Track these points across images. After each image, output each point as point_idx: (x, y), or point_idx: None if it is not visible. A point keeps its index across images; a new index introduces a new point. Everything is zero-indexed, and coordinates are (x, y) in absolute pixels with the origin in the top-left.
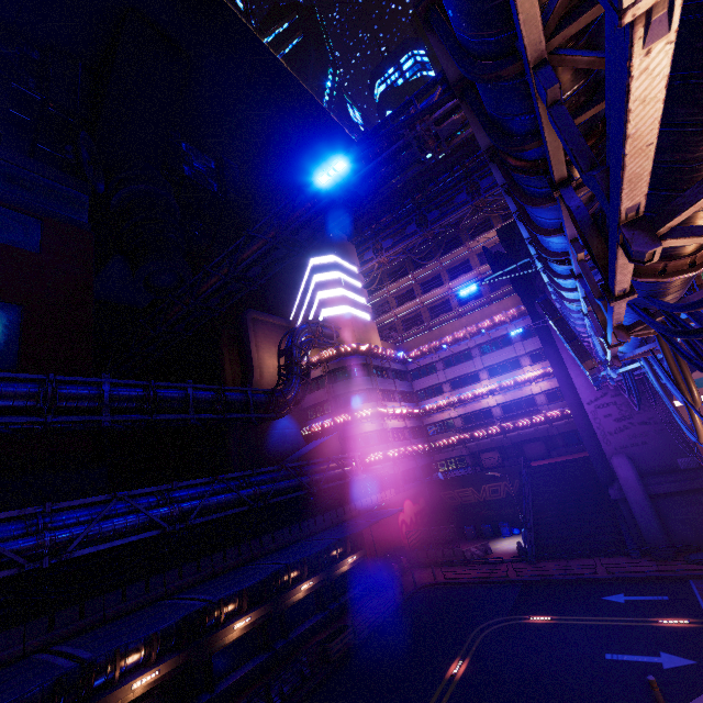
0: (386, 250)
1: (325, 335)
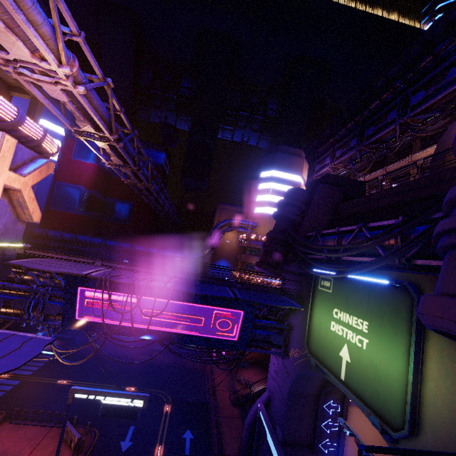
0: (338, 158)
1: (244, 226)
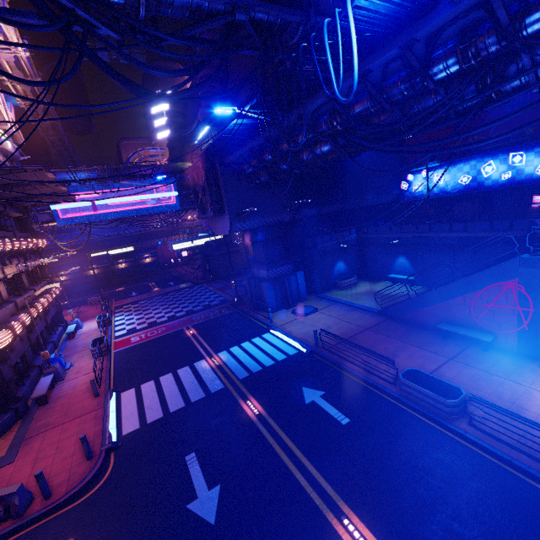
0: None
1: (154, 154)
